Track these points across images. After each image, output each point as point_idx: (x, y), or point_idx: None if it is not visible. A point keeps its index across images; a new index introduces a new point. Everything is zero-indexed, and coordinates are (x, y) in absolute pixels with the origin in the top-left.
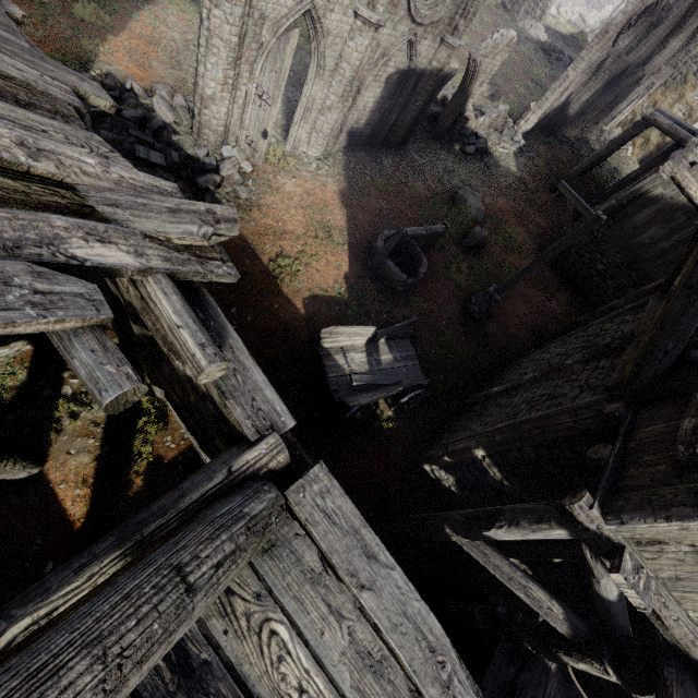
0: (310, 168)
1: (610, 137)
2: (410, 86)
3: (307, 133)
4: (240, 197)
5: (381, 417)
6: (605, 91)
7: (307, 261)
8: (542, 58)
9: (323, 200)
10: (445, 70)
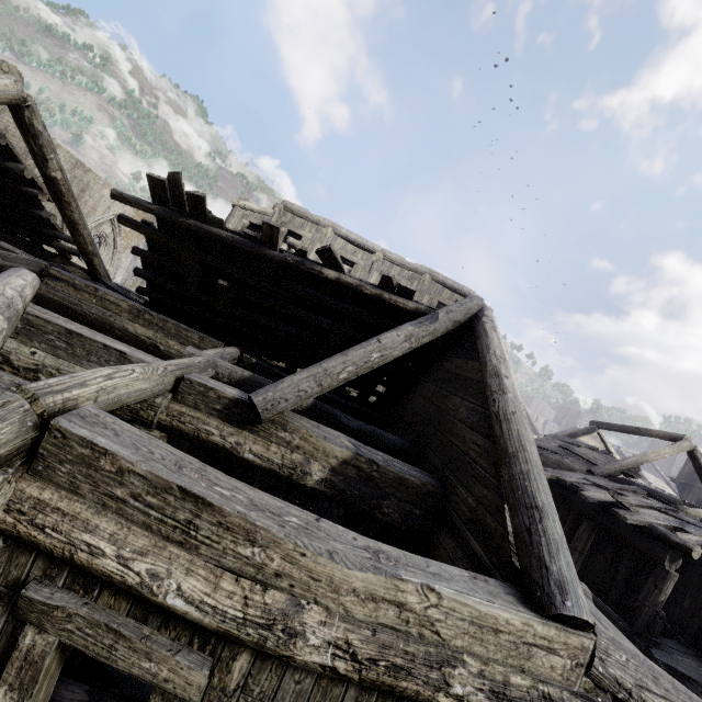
0: None
1: None
2: None
3: None
4: None
5: None
6: None
7: None
8: None
9: None
10: None
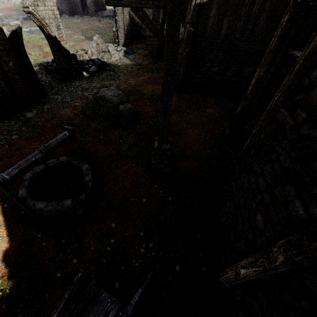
0: None
1: None
2: None
3: None
4: None
5: None
6: None
7: None
8: None
9: None
10: (10, 29)
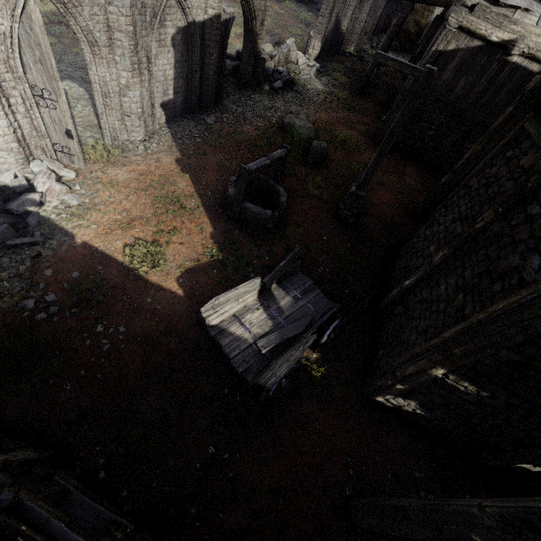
0: (138, 151)
1: (379, 42)
2: (198, 41)
3: (119, 120)
4: (71, 206)
5: (308, 365)
6: (362, 3)
7: (166, 239)
8: (302, 6)
9: (161, 175)
10: (224, 17)
